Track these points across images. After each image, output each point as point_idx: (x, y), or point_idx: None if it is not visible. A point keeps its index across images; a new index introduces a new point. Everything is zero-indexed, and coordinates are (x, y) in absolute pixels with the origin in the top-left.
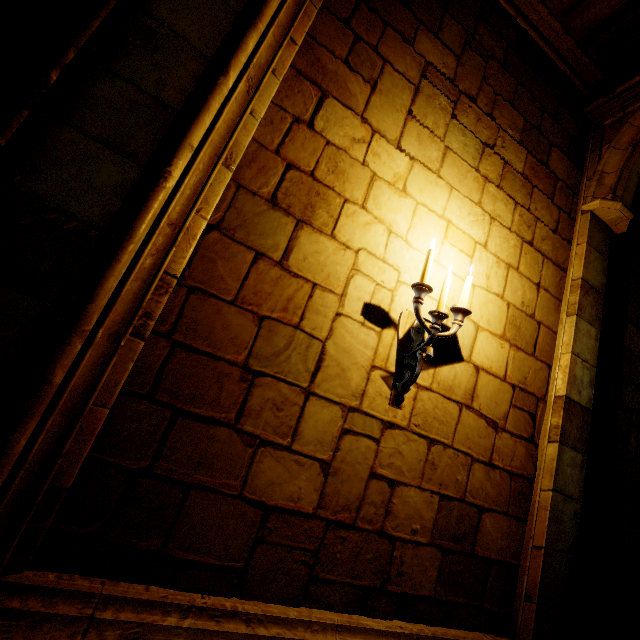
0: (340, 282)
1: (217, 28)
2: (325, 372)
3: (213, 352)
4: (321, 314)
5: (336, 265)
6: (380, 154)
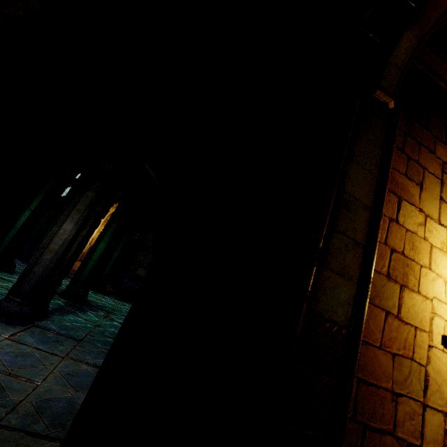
0: (426, 323)
1: (370, 188)
2: (430, 389)
3: (376, 383)
4: (422, 348)
5: (423, 312)
6: (432, 231)
